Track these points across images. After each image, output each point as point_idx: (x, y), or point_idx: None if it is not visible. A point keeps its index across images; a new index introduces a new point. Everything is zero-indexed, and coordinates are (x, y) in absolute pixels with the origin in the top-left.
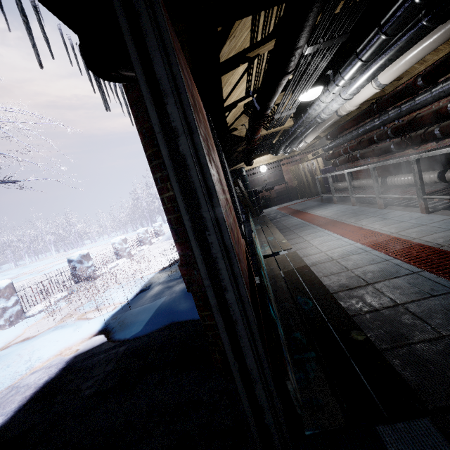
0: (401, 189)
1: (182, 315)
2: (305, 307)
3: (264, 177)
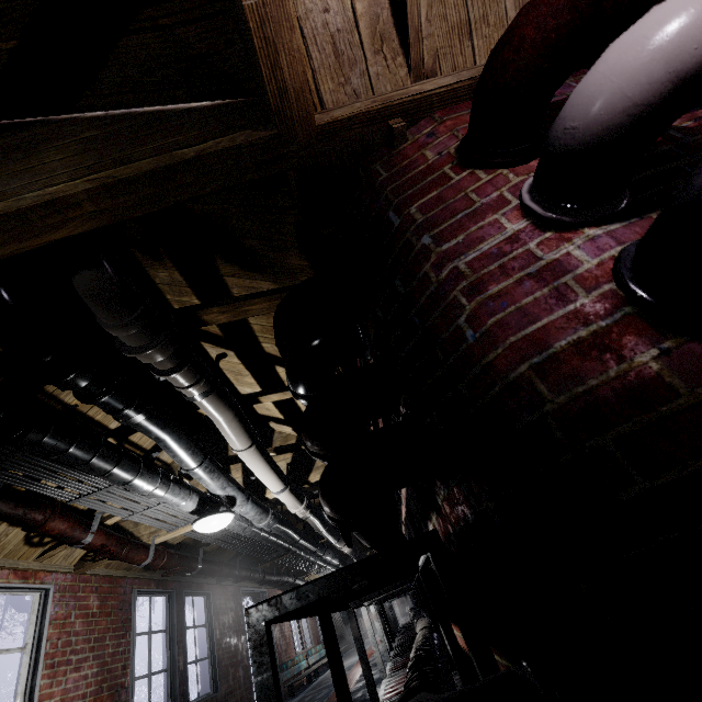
0: None
1: None
2: (302, 675)
3: None
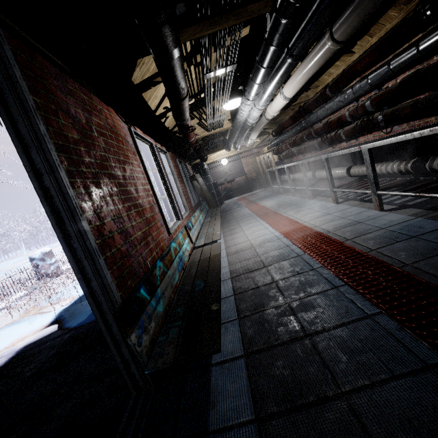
0: (326, 182)
1: None
2: (197, 289)
3: (226, 170)
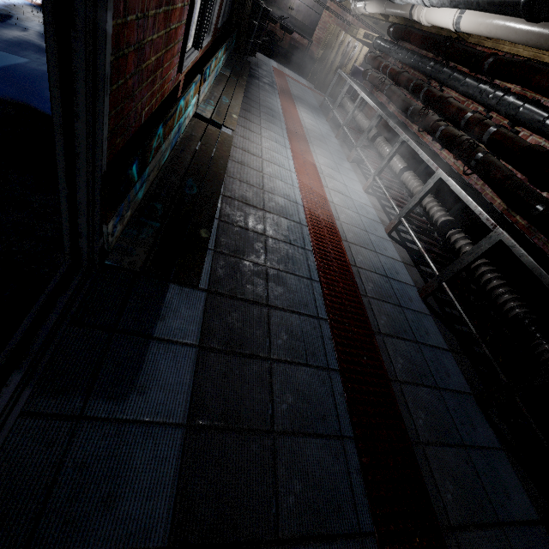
0: (377, 157)
1: (47, 105)
2: (187, 191)
3: (294, 2)
